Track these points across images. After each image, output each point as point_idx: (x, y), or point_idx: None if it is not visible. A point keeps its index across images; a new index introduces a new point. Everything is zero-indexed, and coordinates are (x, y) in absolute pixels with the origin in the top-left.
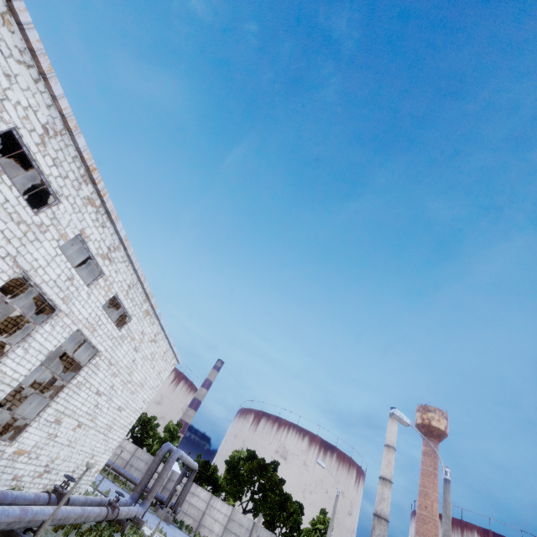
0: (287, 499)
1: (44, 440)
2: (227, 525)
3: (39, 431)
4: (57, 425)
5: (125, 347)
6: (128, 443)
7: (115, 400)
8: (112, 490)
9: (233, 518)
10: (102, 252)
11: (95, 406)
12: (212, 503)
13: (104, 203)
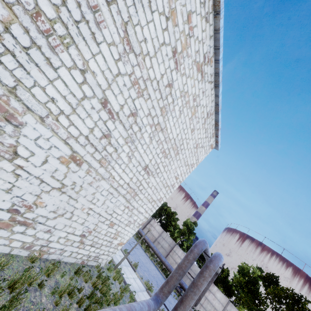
0: None
1: None
2: None
3: None
4: (7, 124)
5: (157, 24)
6: (157, 225)
7: (139, 149)
8: (142, 260)
9: None
10: None
11: (103, 136)
12: (229, 309)
13: None
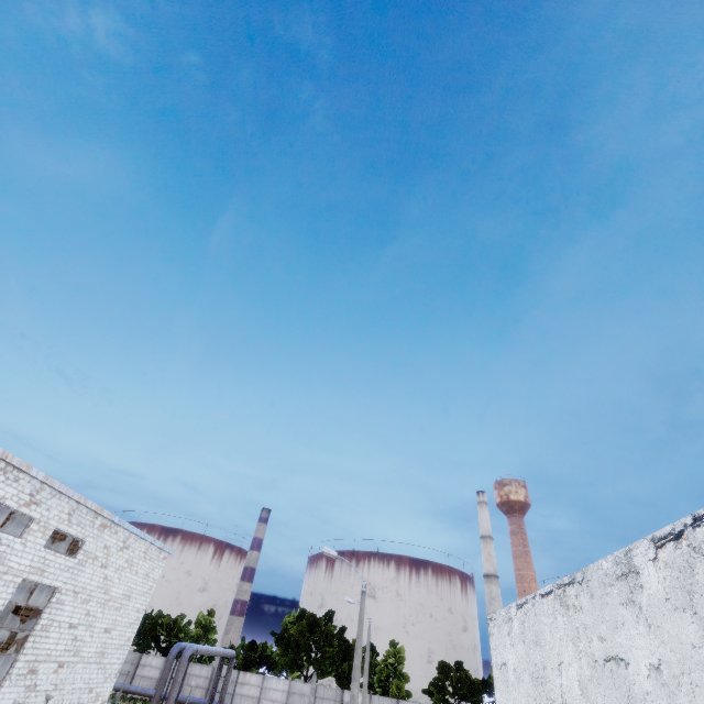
0: (349, 647)
1: (22, 694)
2: (288, 701)
3: (14, 688)
4: (33, 675)
5: (89, 570)
6: (153, 658)
7: (97, 625)
8: None
9: (293, 691)
10: (25, 502)
11: (73, 640)
12: (266, 684)
13: (9, 463)
